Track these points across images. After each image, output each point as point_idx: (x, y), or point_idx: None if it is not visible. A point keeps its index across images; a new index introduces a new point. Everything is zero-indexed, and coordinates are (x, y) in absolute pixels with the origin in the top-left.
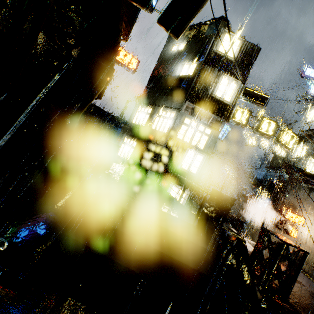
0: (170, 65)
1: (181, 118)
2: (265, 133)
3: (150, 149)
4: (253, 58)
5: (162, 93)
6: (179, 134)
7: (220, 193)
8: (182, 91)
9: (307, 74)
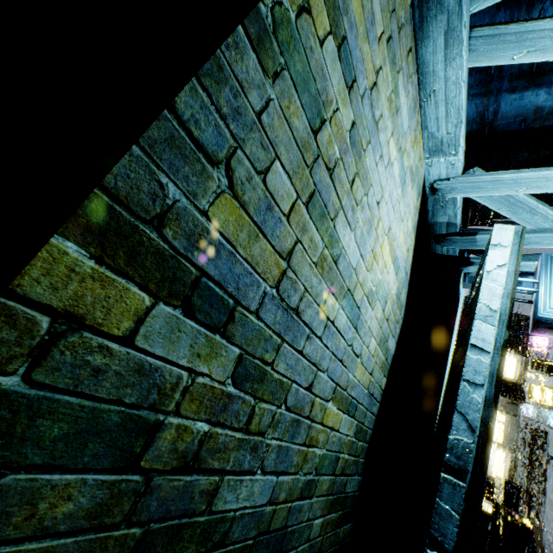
0: None
1: None
2: None
3: None
4: (525, 327)
5: None
6: None
7: (501, 478)
8: None
9: None
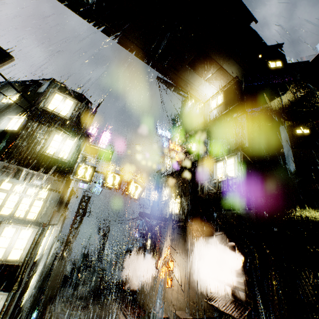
0: None
1: None
2: (111, 187)
3: None
4: (90, 118)
5: None
6: None
7: None
8: (1, 148)
9: (159, 133)
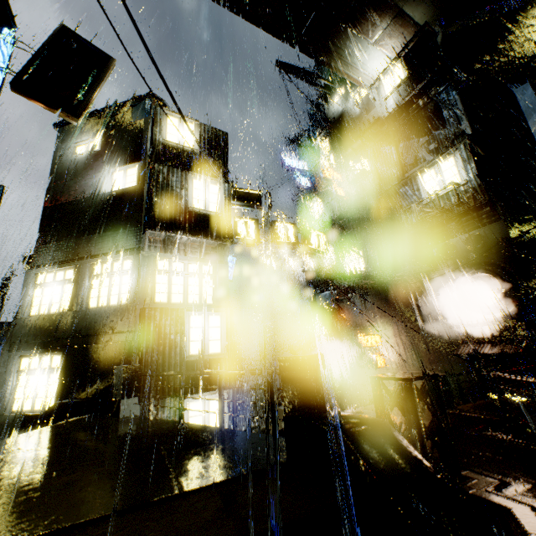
0: (82, 179)
1: (149, 263)
2: (288, 243)
3: (103, 352)
4: (224, 147)
5: (86, 232)
6: (157, 295)
7: (297, 359)
8: (129, 217)
9: (288, 165)
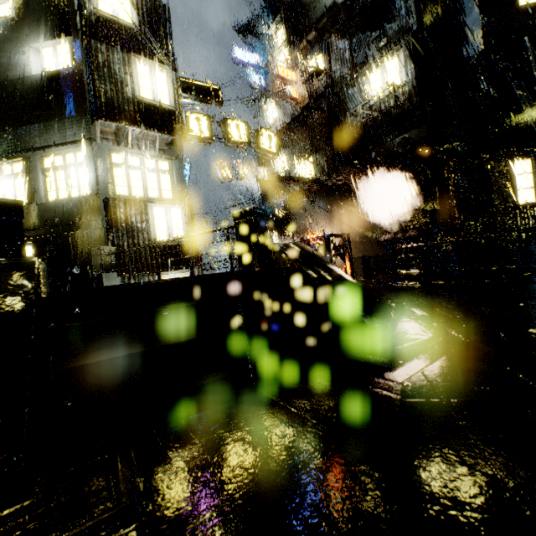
0: (2, 55)
1: (104, 156)
2: (240, 142)
3: (75, 240)
4: (167, 25)
5: (25, 122)
6: (118, 188)
7: (246, 210)
8: (72, 105)
9: (240, 59)
